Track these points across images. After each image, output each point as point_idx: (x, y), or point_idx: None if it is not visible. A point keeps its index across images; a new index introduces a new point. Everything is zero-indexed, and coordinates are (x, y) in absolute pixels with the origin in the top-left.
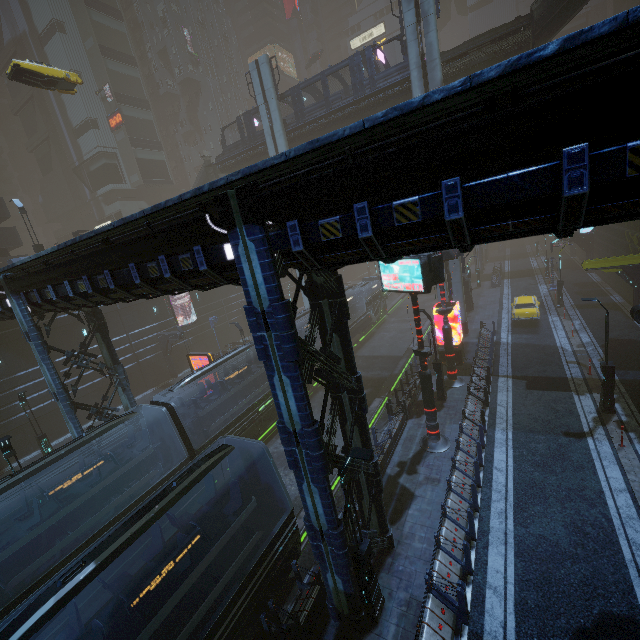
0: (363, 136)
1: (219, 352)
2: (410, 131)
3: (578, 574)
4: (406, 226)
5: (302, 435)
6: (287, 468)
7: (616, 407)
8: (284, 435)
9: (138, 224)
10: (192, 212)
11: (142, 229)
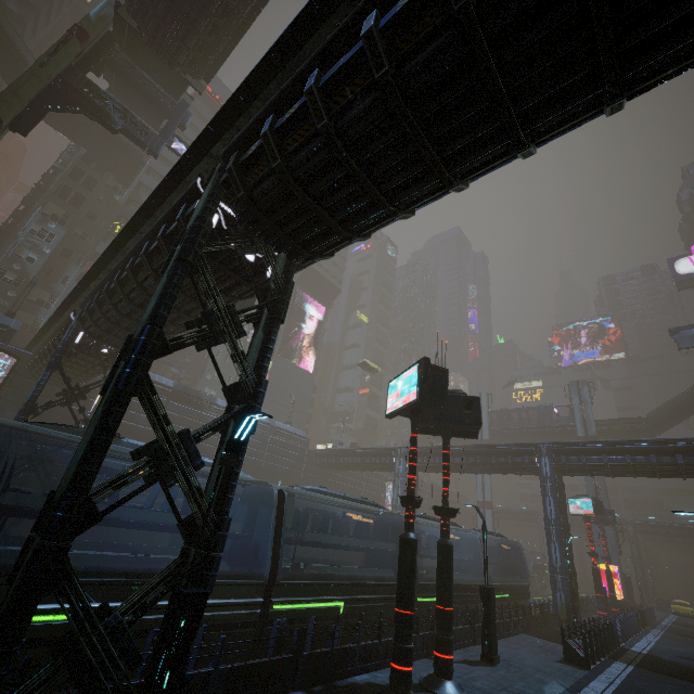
0: (583, 443)
1: None
2: (595, 445)
3: (686, 654)
4: (593, 463)
5: (554, 521)
6: None
7: None
8: (546, 521)
9: (498, 446)
10: (528, 447)
11: (505, 447)
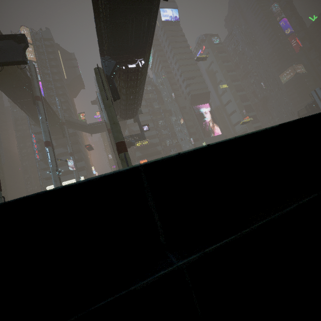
0: None
1: None
2: None
3: None
4: None
5: None
6: None
7: None
8: None
9: None
10: None
11: None
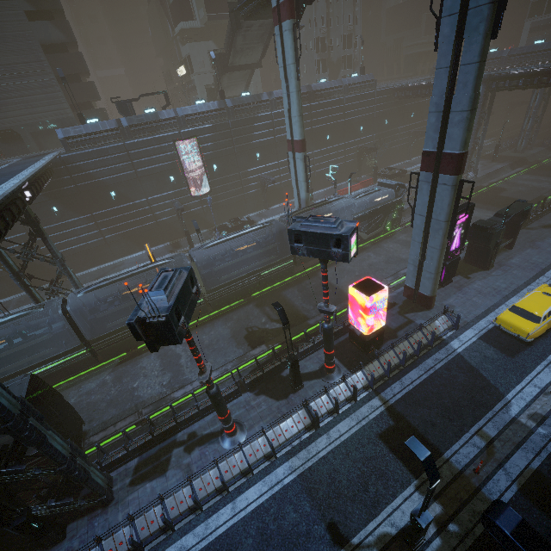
0: None
1: (223, 224)
2: None
3: None
4: None
5: None
6: (163, 370)
7: (431, 544)
8: None
9: None
10: None
11: None
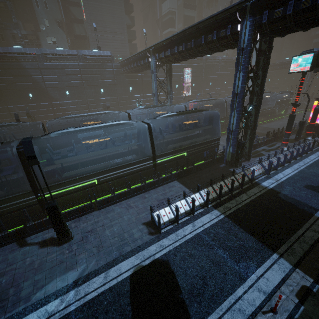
0: None
1: None
2: None
3: None
4: (304, 10)
5: (239, 94)
6: None
7: None
8: (233, 95)
9: (209, 21)
10: (233, 12)
11: (212, 21)
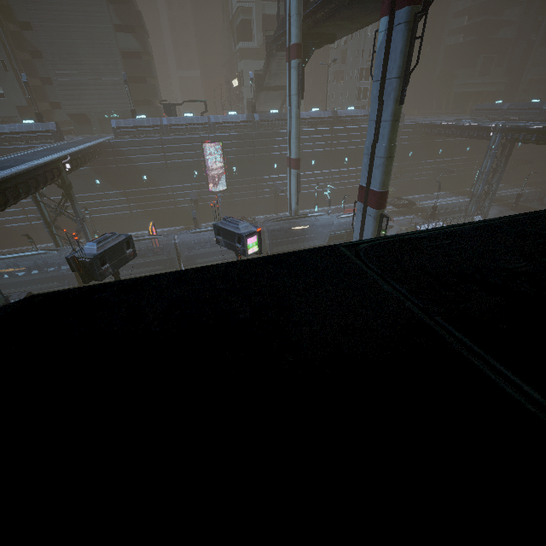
0: None
1: None
2: None
3: None
4: None
5: None
6: None
7: None
8: None
9: None
10: None
11: None
